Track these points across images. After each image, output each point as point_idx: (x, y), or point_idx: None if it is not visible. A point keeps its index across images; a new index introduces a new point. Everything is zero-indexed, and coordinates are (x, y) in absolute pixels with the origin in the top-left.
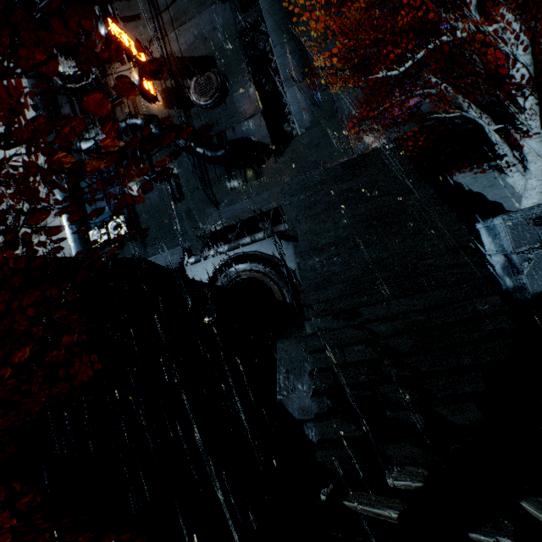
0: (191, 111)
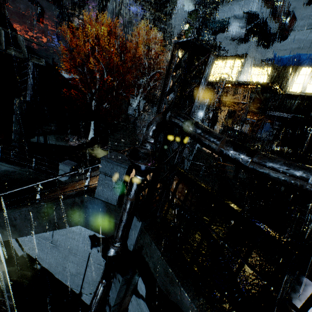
0: None
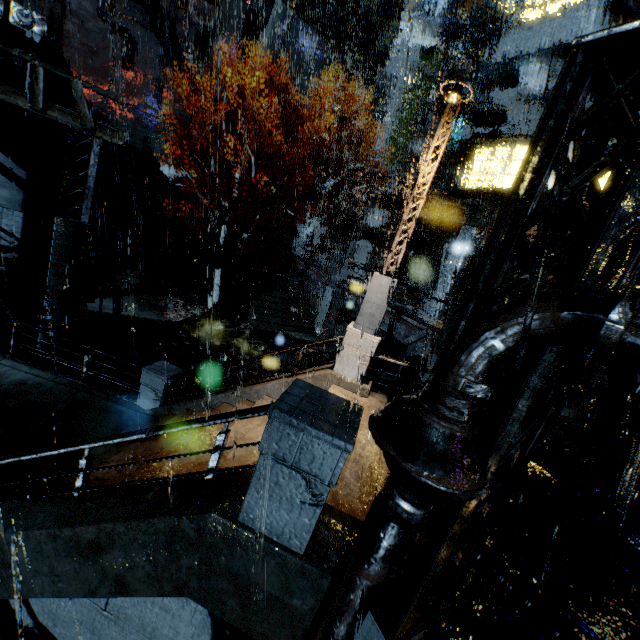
0: (180, 11)
